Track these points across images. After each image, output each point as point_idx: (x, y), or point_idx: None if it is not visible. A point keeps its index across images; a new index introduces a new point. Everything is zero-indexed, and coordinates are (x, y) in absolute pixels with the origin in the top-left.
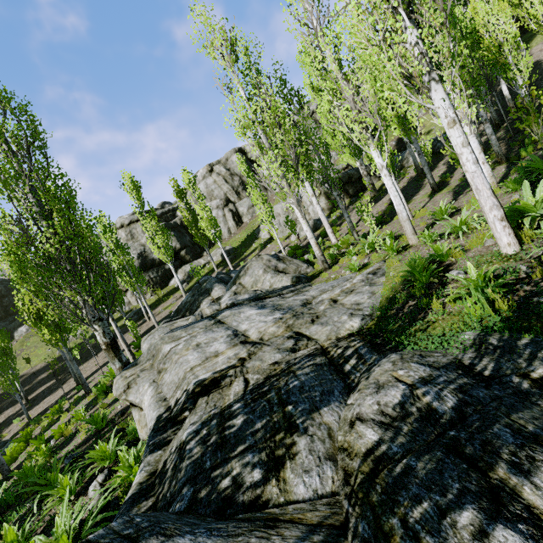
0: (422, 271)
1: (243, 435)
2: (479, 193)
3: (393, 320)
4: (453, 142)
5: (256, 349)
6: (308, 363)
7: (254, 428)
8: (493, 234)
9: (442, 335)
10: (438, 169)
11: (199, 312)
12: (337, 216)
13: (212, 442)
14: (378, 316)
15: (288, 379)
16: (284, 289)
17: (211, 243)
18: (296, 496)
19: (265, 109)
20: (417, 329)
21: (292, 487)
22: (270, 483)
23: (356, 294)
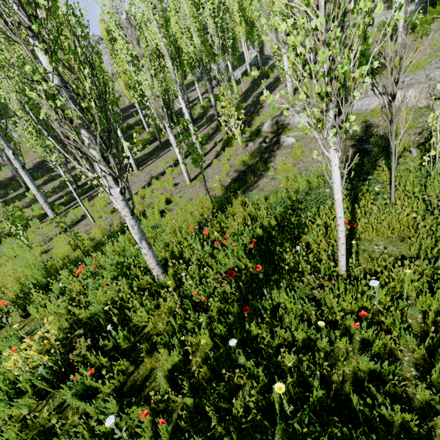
0: None
1: None
2: None
3: None
4: None
5: None
6: None
7: None
8: None
9: None
10: None
11: None
12: None
13: None
14: None
15: None
16: None
17: None
18: None
19: None
20: None
21: None
22: None
23: None
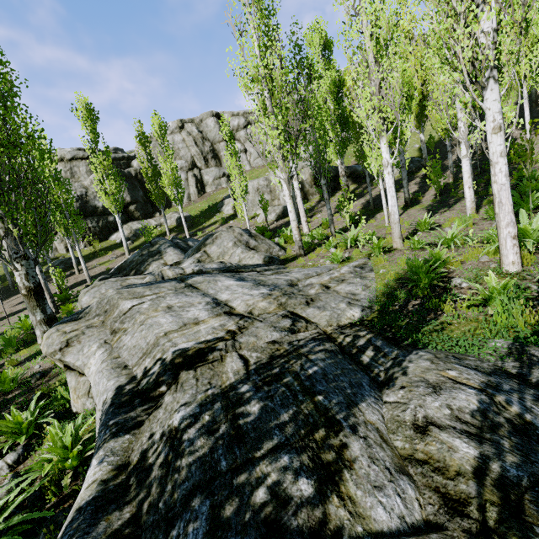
0: (426, 272)
1: (266, 428)
2: (501, 206)
3: (401, 316)
4: (492, 149)
5: (247, 323)
6: (318, 348)
7: (279, 419)
8: (500, 250)
9: (464, 339)
10: (410, 187)
11: (159, 272)
12: (307, 208)
13: (222, 433)
14: (379, 310)
15: (303, 363)
16: (257, 267)
17: (166, 205)
18: (378, 525)
19: (278, 67)
20: (430, 329)
21: (367, 510)
22: (330, 501)
23: (349, 284)
